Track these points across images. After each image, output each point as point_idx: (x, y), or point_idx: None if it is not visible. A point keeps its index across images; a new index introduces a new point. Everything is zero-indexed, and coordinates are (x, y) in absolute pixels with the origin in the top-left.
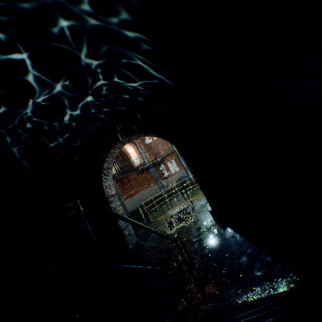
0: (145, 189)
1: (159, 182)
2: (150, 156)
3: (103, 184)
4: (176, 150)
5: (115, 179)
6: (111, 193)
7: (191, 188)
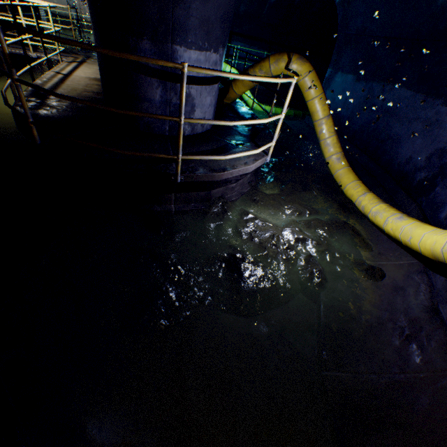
0: None
1: None
2: None
3: None
4: None
5: None
6: None
7: None
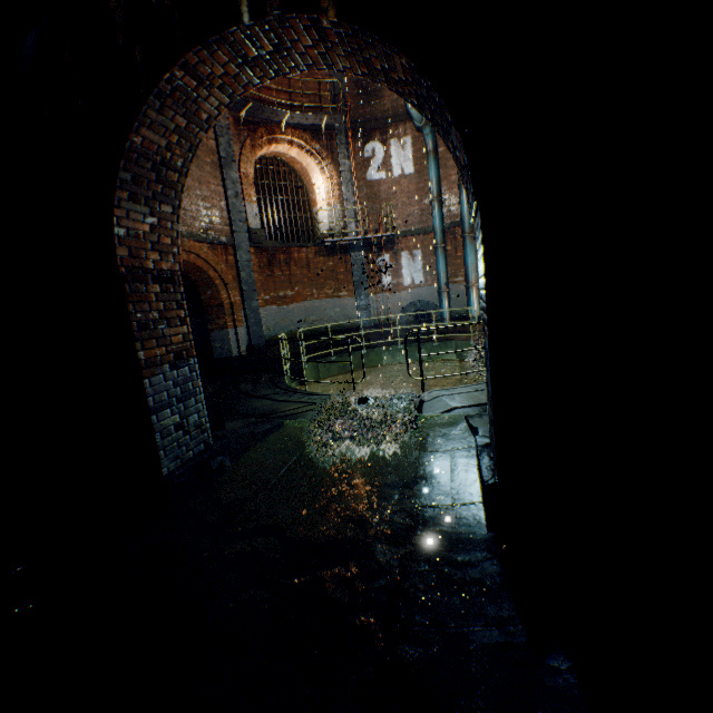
0: (323, 299)
1: (363, 296)
2: (366, 218)
3: (115, 218)
4: (438, 227)
5: (254, 245)
6: (156, 267)
7: (435, 341)
